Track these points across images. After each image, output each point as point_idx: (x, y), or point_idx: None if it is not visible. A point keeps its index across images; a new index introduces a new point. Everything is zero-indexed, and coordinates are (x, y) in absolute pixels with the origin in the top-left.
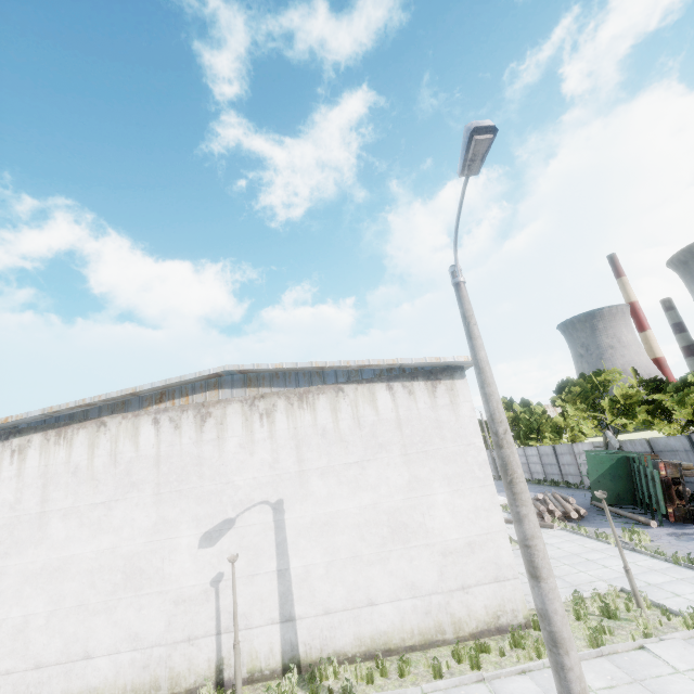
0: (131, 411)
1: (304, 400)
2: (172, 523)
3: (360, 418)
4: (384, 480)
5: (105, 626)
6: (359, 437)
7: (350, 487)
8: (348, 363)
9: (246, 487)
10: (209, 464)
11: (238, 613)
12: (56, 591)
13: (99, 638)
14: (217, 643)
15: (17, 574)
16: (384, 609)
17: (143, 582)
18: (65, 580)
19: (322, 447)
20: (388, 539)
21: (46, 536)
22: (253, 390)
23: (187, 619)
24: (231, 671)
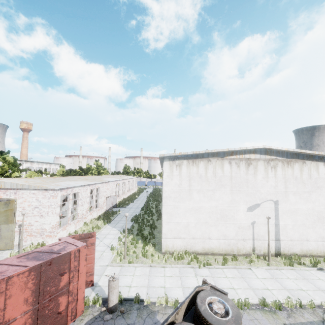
0: (220, 157)
1: (289, 164)
2: (237, 201)
3: (311, 175)
4: (317, 200)
5: (215, 230)
6: (310, 182)
7: (304, 200)
8: (315, 153)
9: (264, 193)
10: (251, 183)
11: (260, 234)
12: (197, 216)
13: (213, 233)
14: (253, 242)
15: (183, 208)
16: (311, 243)
17: (227, 219)
18: (200, 214)
19: (295, 184)
20: (316, 221)
21: (192, 198)
22: (268, 157)
23: (242, 233)
24: (257, 251)
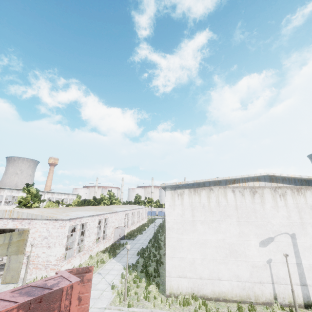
0: (222, 185)
1: (299, 191)
2: (246, 234)
3: None
4: None
5: (224, 269)
6: None
7: None
8: None
9: (277, 225)
10: (259, 213)
11: (280, 277)
12: (203, 251)
13: (223, 273)
14: (272, 287)
15: (187, 242)
16: None
17: (237, 255)
18: (206, 248)
19: (311, 214)
20: None
21: (196, 229)
22: (274, 184)
23: (258, 274)
24: (280, 300)
